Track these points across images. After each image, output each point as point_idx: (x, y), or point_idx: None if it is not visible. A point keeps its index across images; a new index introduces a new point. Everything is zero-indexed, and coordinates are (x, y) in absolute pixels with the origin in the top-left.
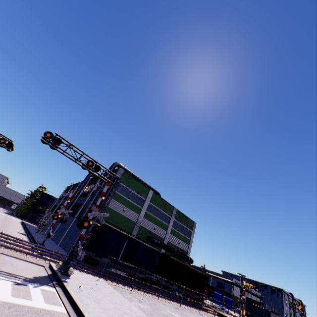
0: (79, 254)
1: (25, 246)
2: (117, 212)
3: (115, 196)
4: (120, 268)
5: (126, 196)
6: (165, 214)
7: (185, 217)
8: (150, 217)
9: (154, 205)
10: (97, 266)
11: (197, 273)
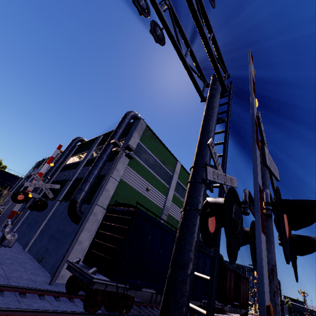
0: None
1: None
2: (138, 192)
3: (134, 165)
4: None
5: (148, 167)
6: None
7: None
8: (178, 201)
9: (182, 184)
10: None
11: (242, 278)
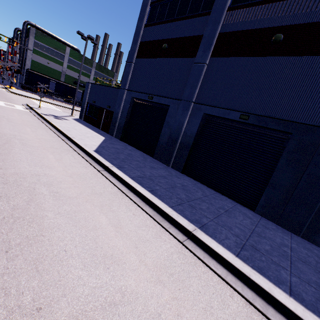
0: (12, 81)
1: None
2: (44, 65)
3: (37, 53)
4: (52, 95)
5: (46, 53)
6: (86, 66)
7: (106, 69)
8: (73, 68)
9: (74, 60)
10: None
11: None
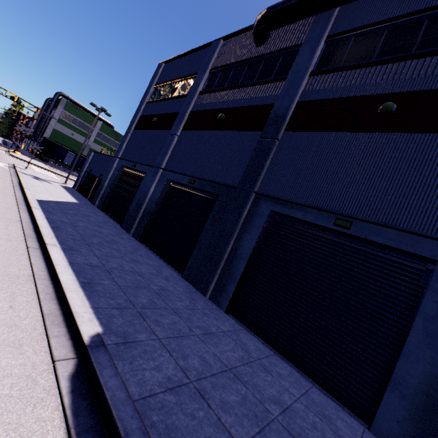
0: (19, 146)
1: None
2: (67, 135)
3: (62, 123)
4: (66, 167)
5: (73, 124)
6: (118, 143)
7: None
8: (101, 143)
9: (105, 135)
10: (52, 165)
11: None
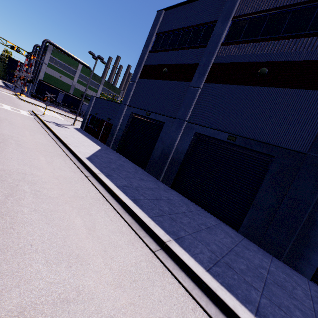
0: (23, 89)
1: (2, 87)
2: (56, 78)
3: (51, 67)
4: (59, 105)
5: (60, 67)
6: (95, 82)
7: (113, 86)
8: (82, 83)
9: (85, 76)
10: None
11: None
